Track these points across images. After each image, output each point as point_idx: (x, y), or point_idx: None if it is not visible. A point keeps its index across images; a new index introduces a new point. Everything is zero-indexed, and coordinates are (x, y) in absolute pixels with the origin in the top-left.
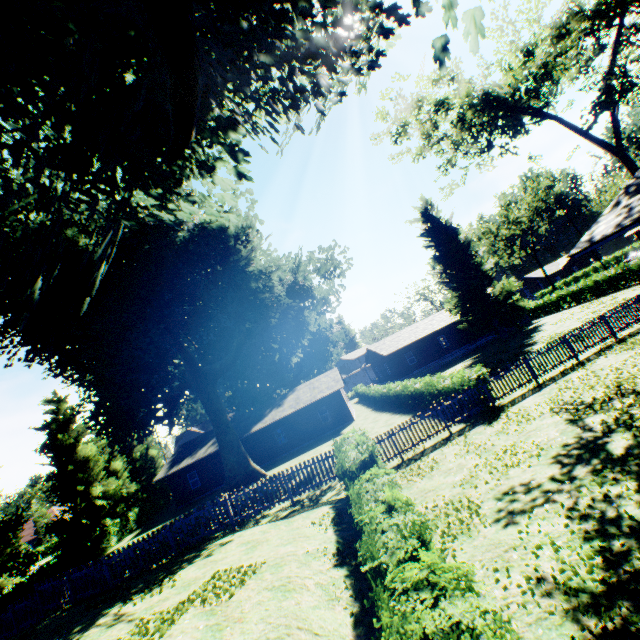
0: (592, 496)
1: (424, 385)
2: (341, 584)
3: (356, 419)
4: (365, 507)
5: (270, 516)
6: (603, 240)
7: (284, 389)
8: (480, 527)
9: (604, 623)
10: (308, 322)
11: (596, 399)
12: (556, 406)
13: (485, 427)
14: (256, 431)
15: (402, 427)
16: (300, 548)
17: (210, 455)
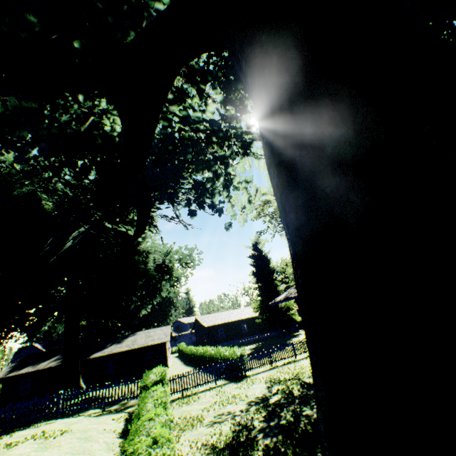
0: (248, 417)
1: (216, 352)
2: (118, 444)
3: (170, 367)
4: (146, 399)
5: (85, 415)
6: (277, 302)
7: (128, 331)
8: (198, 427)
9: (217, 455)
10: (162, 289)
11: (284, 378)
12: (269, 379)
13: (234, 384)
14: (94, 357)
15: (190, 373)
16: (101, 426)
17: (49, 368)
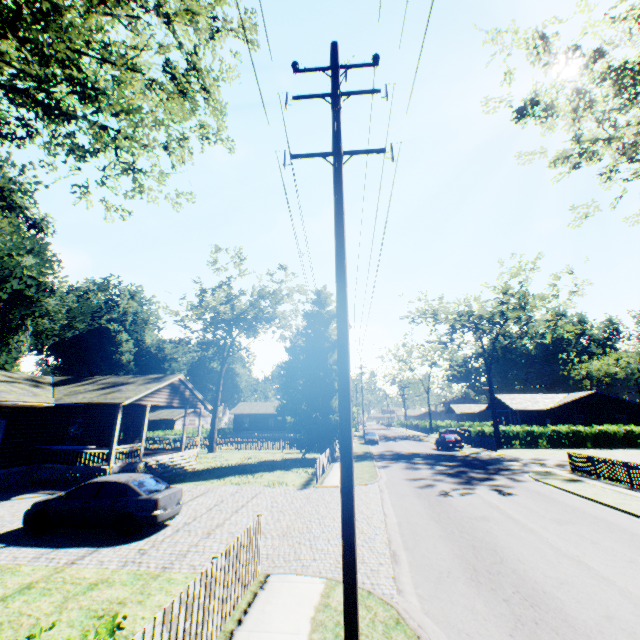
0: None
1: None
2: None
3: None
4: None
5: None
6: None
7: None
8: None
9: None
10: None
11: None
12: None
13: None
14: None
15: None
16: None
17: None
